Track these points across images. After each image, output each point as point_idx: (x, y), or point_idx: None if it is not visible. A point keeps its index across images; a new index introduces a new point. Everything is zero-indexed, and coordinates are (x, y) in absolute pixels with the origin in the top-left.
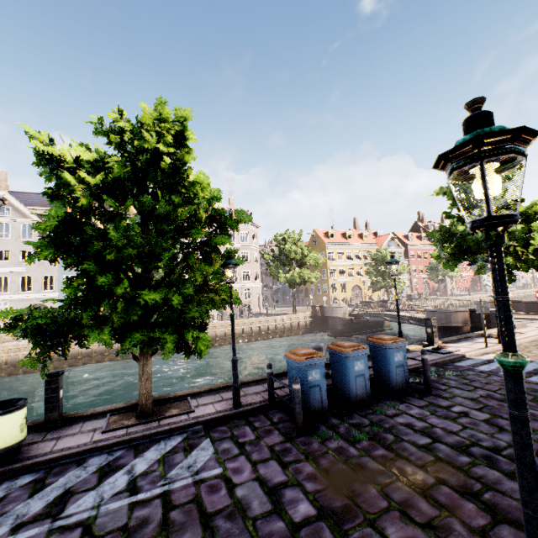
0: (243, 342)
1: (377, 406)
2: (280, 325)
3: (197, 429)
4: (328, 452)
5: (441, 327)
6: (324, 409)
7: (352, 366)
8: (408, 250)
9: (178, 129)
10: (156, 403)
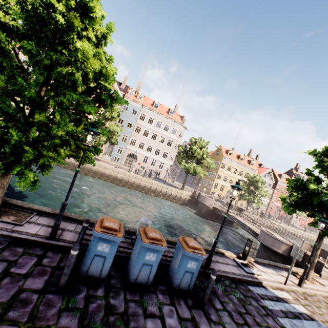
0: (142, 192)
1: (148, 296)
2: (169, 193)
3: (3, 241)
4: (50, 327)
5: (266, 246)
6: (100, 277)
7: (144, 255)
8: (277, 184)
9: (88, 0)
10: (10, 206)
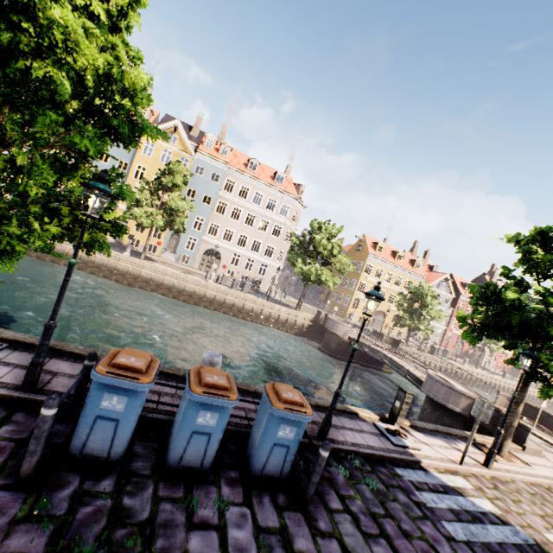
0: (229, 314)
1: (202, 489)
2: (275, 315)
3: None
4: None
5: (435, 401)
6: (109, 457)
7: (194, 416)
8: (459, 299)
9: None
10: None
